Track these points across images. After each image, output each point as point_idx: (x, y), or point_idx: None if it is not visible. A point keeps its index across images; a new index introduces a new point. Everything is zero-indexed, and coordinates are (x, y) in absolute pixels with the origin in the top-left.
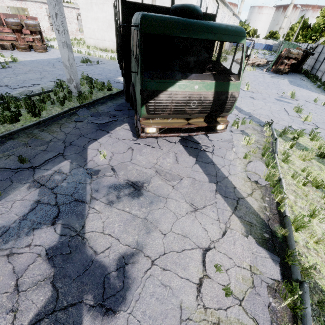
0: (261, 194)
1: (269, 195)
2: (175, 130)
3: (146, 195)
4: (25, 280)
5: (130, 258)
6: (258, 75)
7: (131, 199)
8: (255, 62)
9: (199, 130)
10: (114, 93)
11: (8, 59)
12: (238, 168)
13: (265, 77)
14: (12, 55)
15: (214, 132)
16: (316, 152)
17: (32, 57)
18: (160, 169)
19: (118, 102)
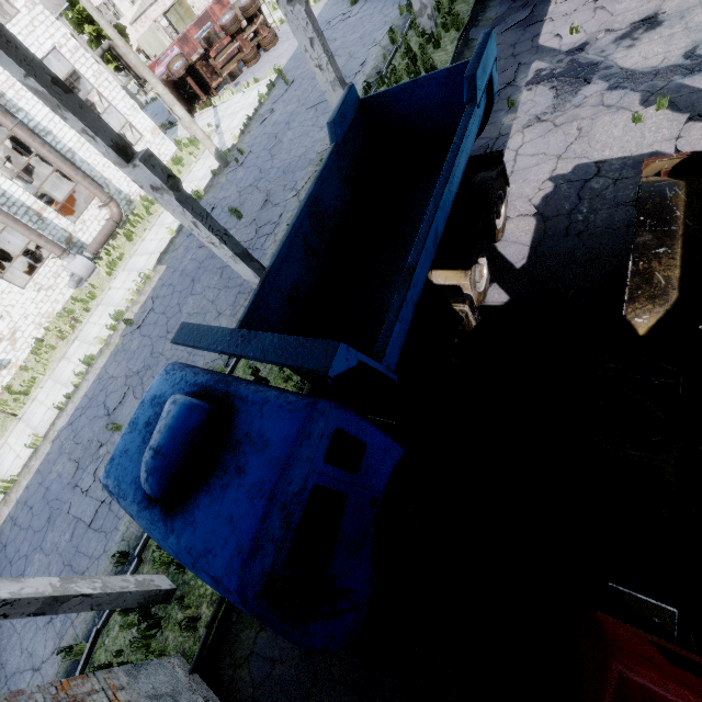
0: None
1: None
2: None
3: (668, 19)
4: (609, 102)
5: (695, 50)
6: None
7: (652, 32)
8: None
9: None
10: None
11: (270, 78)
12: None
13: None
14: (274, 65)
15: None
16: None
17: (281, 58)
18: None
19: None
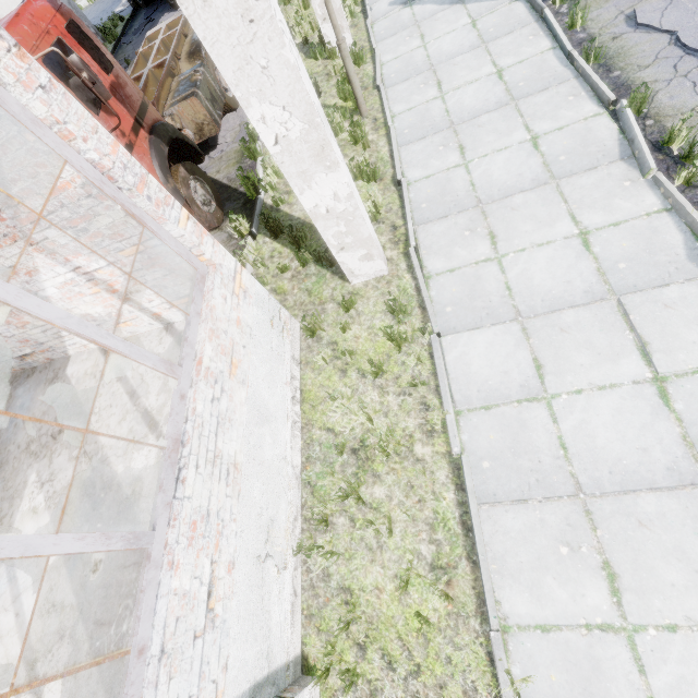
0: None
1: None
2: None
3: None
4: None
5: None
6: None
7: None
8: None
9: None
10: (130, 16)
11: None
12: None
13: None
14: None
15: None
16: None
17: None
18: None
19: (141, 17)
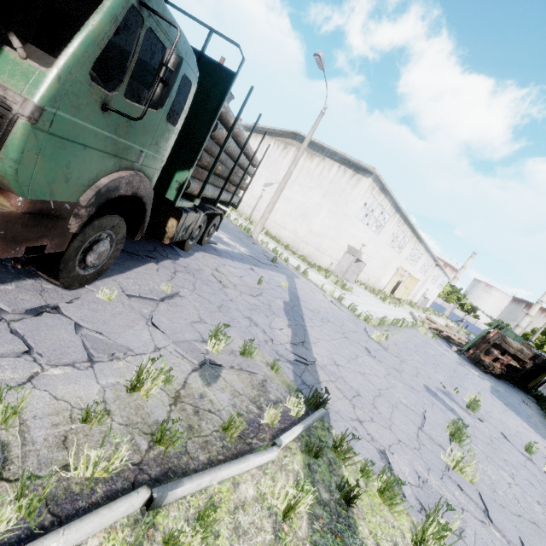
0: None
1: None
2: None
3: None
4: None
5: None
6: (434, 346)
7: None
8: (443, 330)
9: None
10: None
11: None
12: None
13: (445, 356)
14: None
15: None
16: None
17: None
18: None
19: None
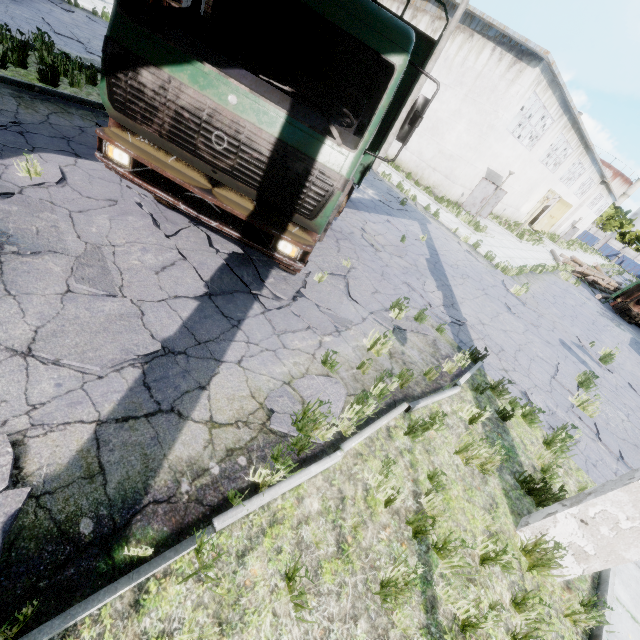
0: (243, 443)
1: (262, 459)
2: (171, 188)
3: None
4: None
5: None
6: (575, 295)
7: None
8: (590, 274)
9: (230, 222)
10: None
11: None
12: (278, 367)
13: (586, 306)
14: None
15: (264, 249)
16: (504, 460)
17: None
18: (103, 256)
19: None
